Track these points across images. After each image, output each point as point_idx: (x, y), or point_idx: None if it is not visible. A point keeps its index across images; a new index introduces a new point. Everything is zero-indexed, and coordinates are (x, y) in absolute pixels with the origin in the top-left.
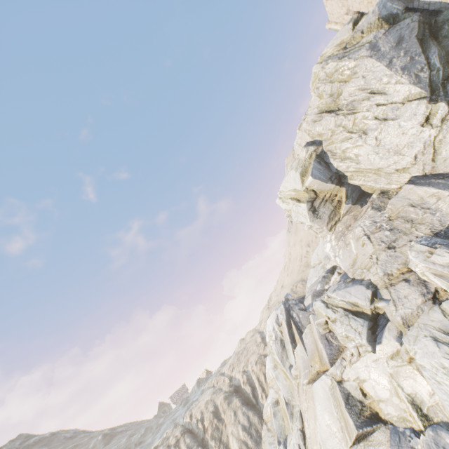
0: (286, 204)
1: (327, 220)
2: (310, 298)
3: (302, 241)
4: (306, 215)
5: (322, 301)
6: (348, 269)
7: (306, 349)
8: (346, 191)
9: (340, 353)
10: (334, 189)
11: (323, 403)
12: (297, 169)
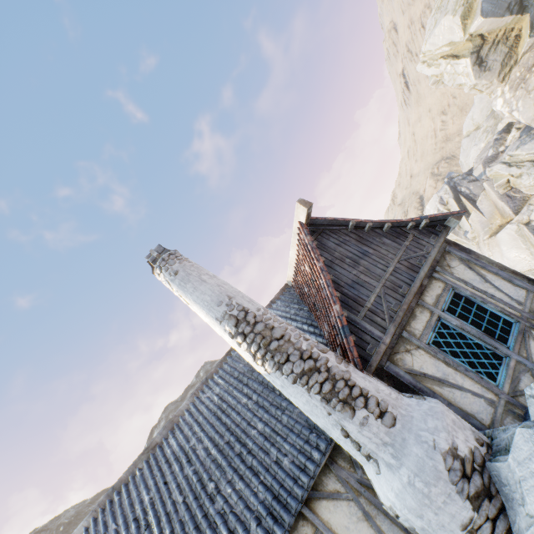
0: (435, 68)
1: (498, 70)
2: (481, 167)
3: (431, 112)
4: (469, 74)
5: (502, 163)
6: (532, 120)
7: (483, 213)
8: (530, 19)
9: (526, 202)
10: (512, 21)
11: (510, 244)
12: (456, 11)
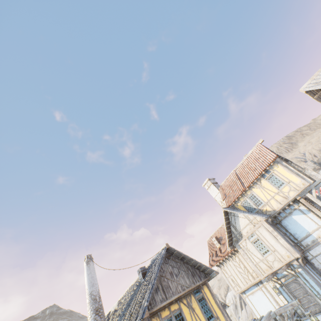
0: None
1: None
2: None
3: None
4: None
5: None
6: None
7: (247, 312)
8: None
9: None
10: None
11: None
12: None
